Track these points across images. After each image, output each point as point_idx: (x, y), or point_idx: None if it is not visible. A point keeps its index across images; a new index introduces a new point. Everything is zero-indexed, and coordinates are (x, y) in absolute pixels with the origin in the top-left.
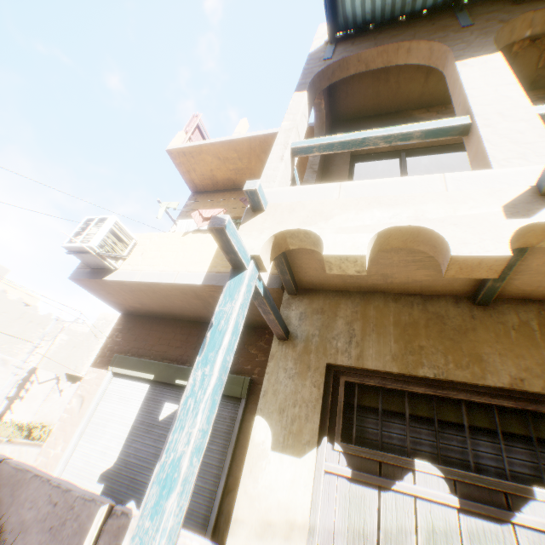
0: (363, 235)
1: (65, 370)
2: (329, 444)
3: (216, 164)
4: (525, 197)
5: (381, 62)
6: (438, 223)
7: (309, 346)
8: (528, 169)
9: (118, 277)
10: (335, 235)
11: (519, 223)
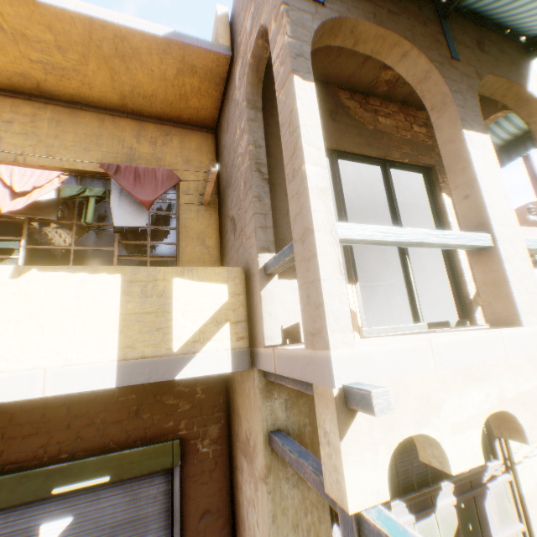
0: (473, 433)
1: None
2: (337, 526)
3: None
4: None
5: (371, 48)
6: (514, 405)
7: (304, 439)
8: None
9: None
10: (453, 438)
11: None
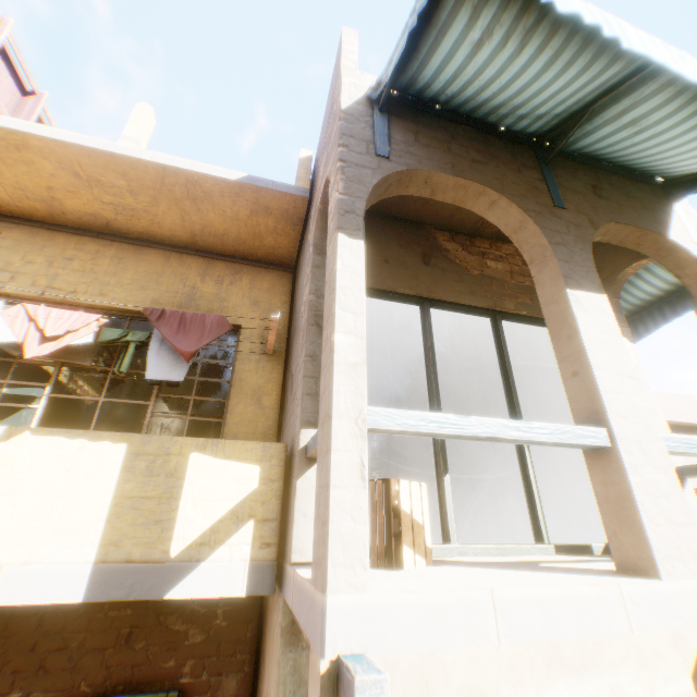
0: None
1: None
2: None
3: (68, 182)
4: None
5: (453, 195)
6: None
7: None
8: (691, 588)
9: None
10: None
11: None
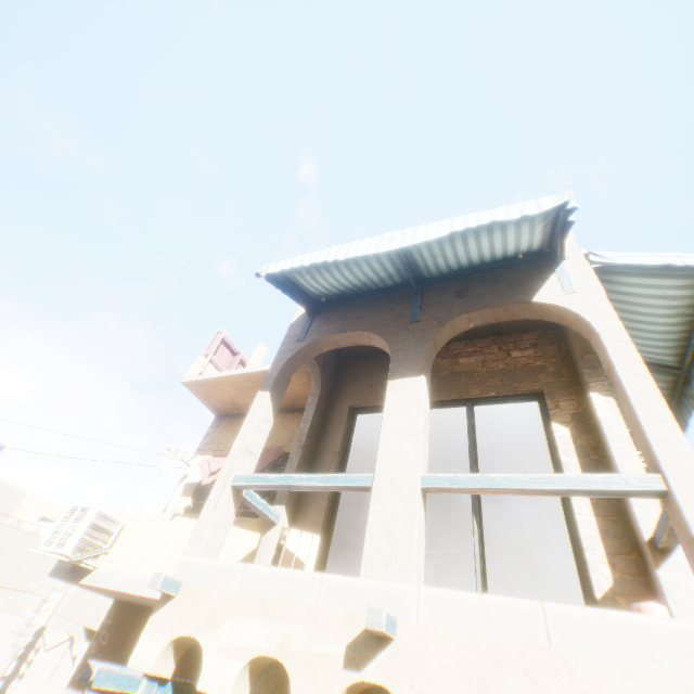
0: (235, 662)
1: (85, 620)
2: None
3: (235, 392)
4: (368, 633)
5: (349, 342)
6: (294, 659)
7: None
8: (383, 587)
9: (96, 579)
10: (215, 656)
11: (350, 677)
